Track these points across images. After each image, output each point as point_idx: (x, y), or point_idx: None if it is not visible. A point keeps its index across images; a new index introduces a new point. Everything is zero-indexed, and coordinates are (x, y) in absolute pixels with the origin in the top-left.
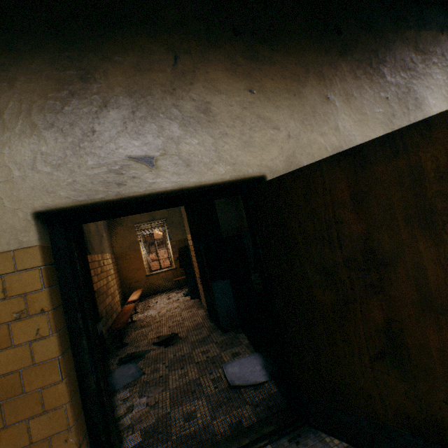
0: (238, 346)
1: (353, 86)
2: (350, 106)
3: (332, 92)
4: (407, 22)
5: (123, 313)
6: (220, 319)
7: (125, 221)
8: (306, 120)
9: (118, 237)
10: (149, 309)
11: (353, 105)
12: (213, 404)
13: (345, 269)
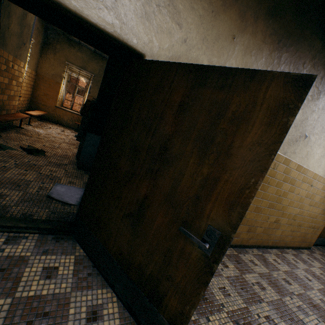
0: (78, 180)
1: (256, 46)
2: (243, 59)
3: (240, 36)
4: (324, 34)
5: (12, 115)
6: (80, 159)
7: (60, 53)
8: (206, 40)
9: (47, 61)
10: (41, 128)
11: (246, 60)
12: (25, 198)
13: (145, 153)
